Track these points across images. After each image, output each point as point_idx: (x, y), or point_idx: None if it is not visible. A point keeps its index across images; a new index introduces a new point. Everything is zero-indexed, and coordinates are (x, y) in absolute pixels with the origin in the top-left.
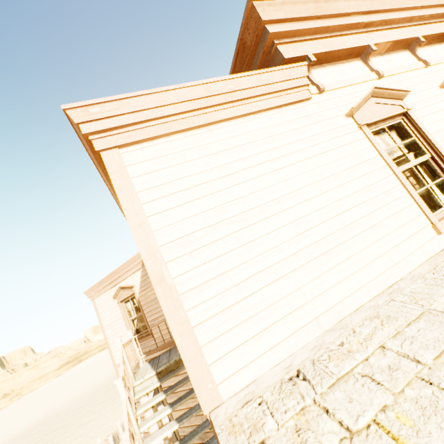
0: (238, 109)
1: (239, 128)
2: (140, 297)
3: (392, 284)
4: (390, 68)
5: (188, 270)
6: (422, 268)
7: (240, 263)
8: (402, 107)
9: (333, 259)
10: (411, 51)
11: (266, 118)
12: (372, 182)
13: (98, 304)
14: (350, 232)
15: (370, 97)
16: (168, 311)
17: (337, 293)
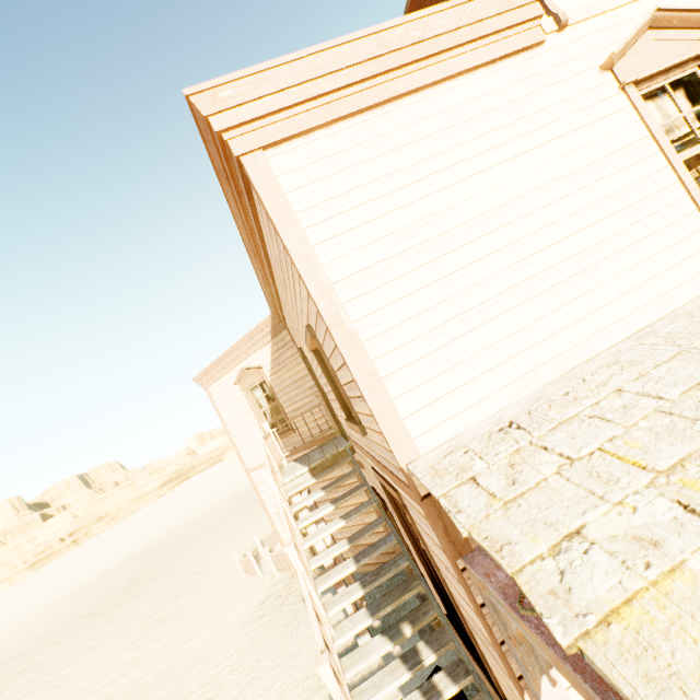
0: (428, 72)
1: (429, 106)
2: (272, 382)
3: (643, 327)
4: None
5: (370, 313)
6: (691, 304)
7: (436, 303)
8: None
9: (562, 295)
10: None
11: (471, 85)
12: (632, 180)
13: (215, 394)
14: (590, 258)
15: (647, 29)
16: (351, 361)
17: (565, 340)
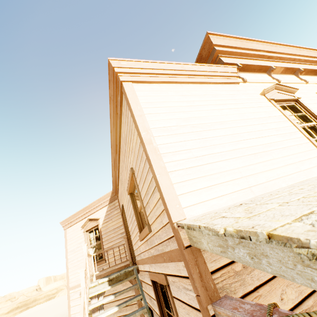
0: (198, 79)
1: (198, 88)
2: (102, 228)
3: (301, 181)
4: (284, 80)
5: (166, 143)
6: None
7: (198, 147)
8: (294, 97)
9: (258, 158)
10: (296, 75)
11: (213, 87)
12: (280, 126)
13: (68, 233)
14: (269, 147)
15: (274, 89)
16: (153, 159)
17: (263, 177)
